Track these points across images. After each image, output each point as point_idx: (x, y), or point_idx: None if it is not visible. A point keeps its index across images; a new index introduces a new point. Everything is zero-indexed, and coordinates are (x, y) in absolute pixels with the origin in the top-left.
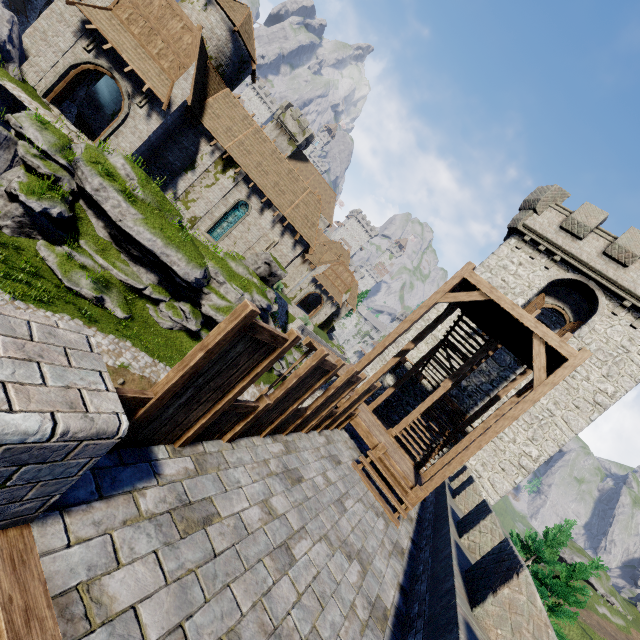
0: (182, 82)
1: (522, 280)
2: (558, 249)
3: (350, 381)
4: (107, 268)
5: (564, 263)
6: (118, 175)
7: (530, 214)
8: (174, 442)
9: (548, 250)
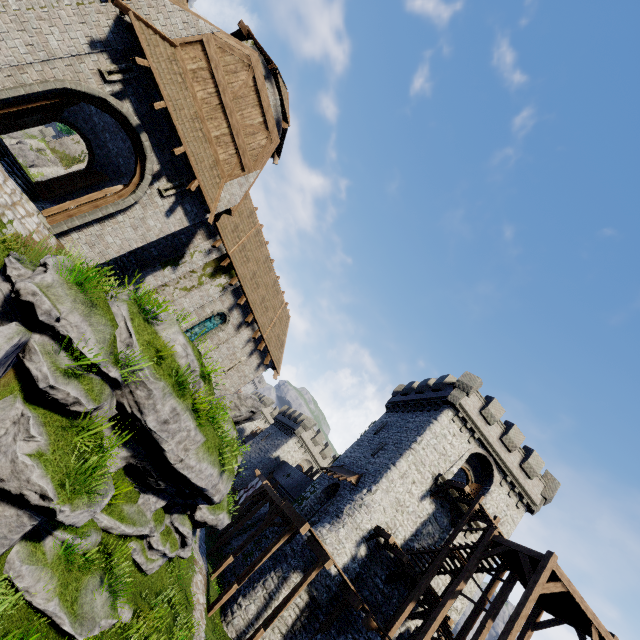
0: (235, 185)
1: (455, 450)
2: (477, 429)
3: None
4: (109, 527)
5: (478, 439)
6: (178, 369)
7: (464, 396)
8: None
9: (471, 428)
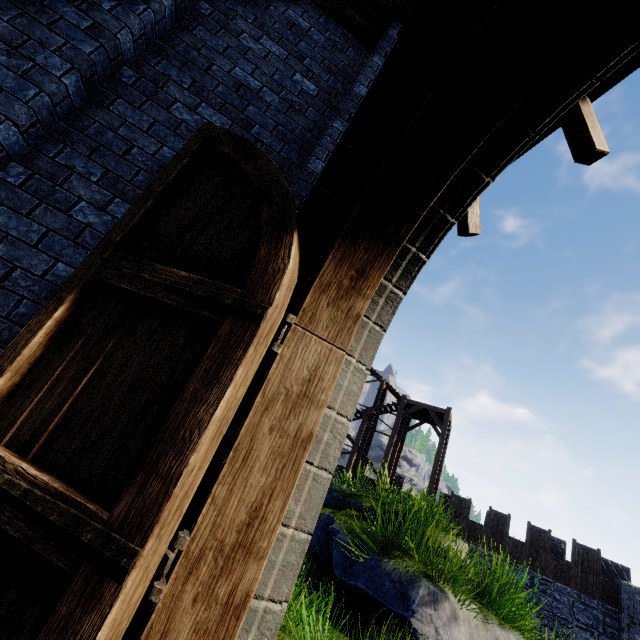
0: None
1: None
2: None
3: (499, 515)
4: None
5: None
6: None
7: None
8: (574, 584)
9: None
